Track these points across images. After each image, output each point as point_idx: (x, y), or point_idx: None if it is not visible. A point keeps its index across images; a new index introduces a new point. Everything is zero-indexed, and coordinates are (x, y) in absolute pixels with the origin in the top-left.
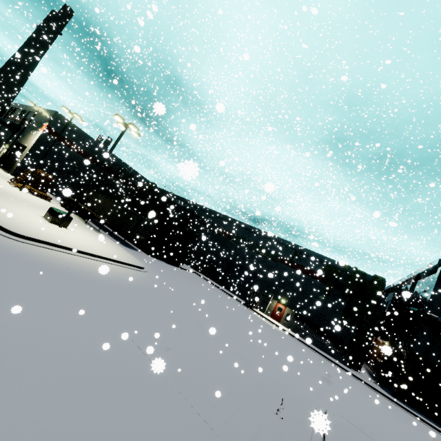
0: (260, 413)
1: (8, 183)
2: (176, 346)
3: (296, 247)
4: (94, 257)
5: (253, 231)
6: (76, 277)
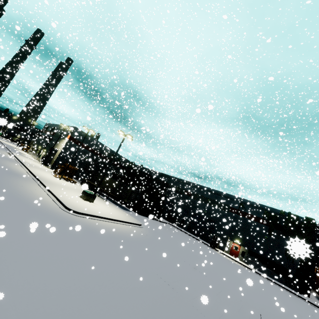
0: None
1: (53, 175)
2: (182, 280)
3: (240, 199)
4: (114, 221)
5: (206, 190)
6: (114, 236)
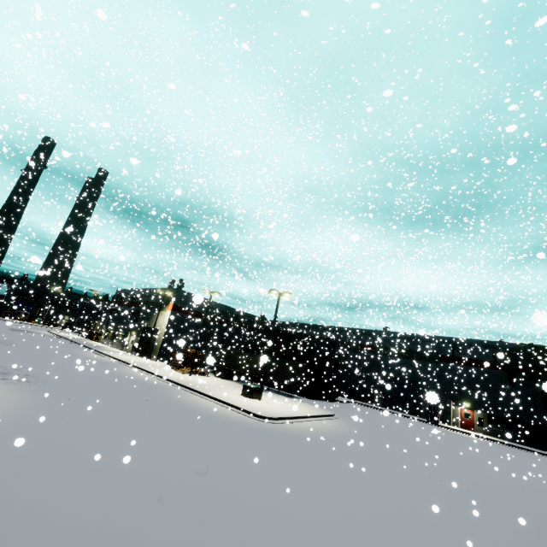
0: (542, 503)
1: (176, 372)
2: (443, 472)
3: (451, 339)
4: (308, 418)
5: (395, 336)
6: (333, 439)
